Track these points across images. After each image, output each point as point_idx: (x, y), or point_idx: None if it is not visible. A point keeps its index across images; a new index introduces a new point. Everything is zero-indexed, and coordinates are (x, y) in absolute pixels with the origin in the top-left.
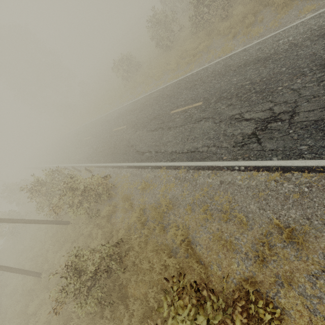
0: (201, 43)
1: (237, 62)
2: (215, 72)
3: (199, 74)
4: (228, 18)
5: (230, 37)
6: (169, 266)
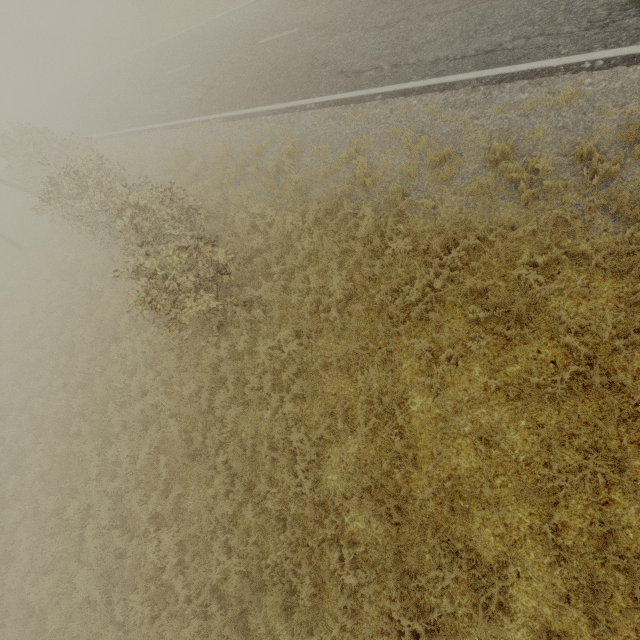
0: None
1: (229, 23)
2: (213, 30)
3: (205, 28)
4: None
5: None
6: None
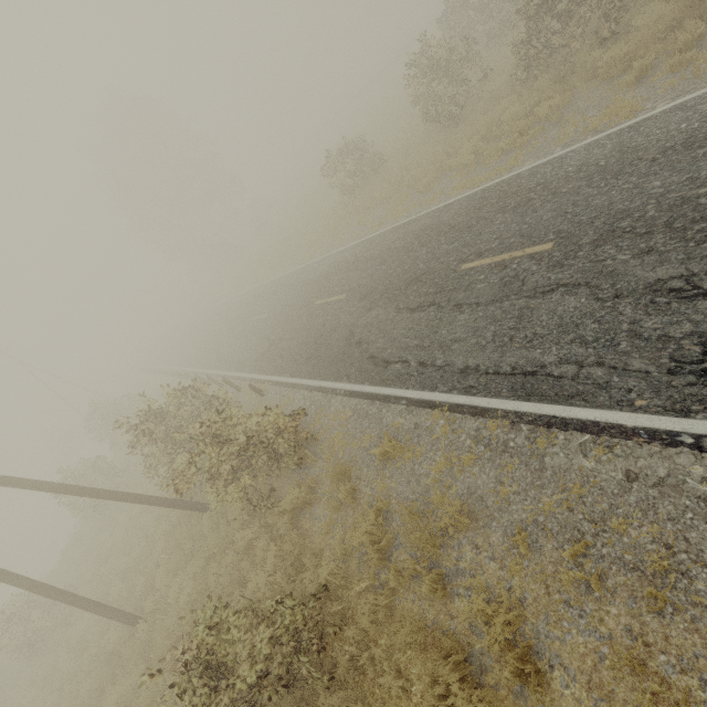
0: (541, 103)
1: (661, 139)
2: (587, 167)
3: (540, 174)
4: (615, 39)
5: (630, 81)
6: (459, 705)
